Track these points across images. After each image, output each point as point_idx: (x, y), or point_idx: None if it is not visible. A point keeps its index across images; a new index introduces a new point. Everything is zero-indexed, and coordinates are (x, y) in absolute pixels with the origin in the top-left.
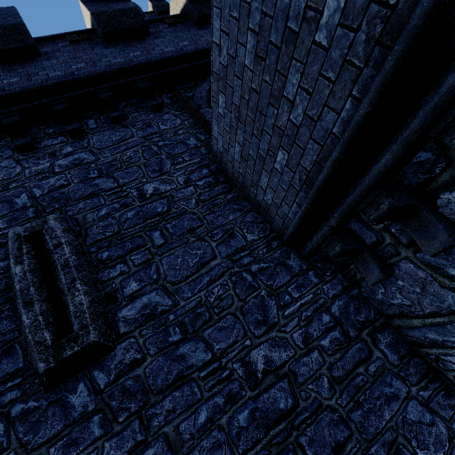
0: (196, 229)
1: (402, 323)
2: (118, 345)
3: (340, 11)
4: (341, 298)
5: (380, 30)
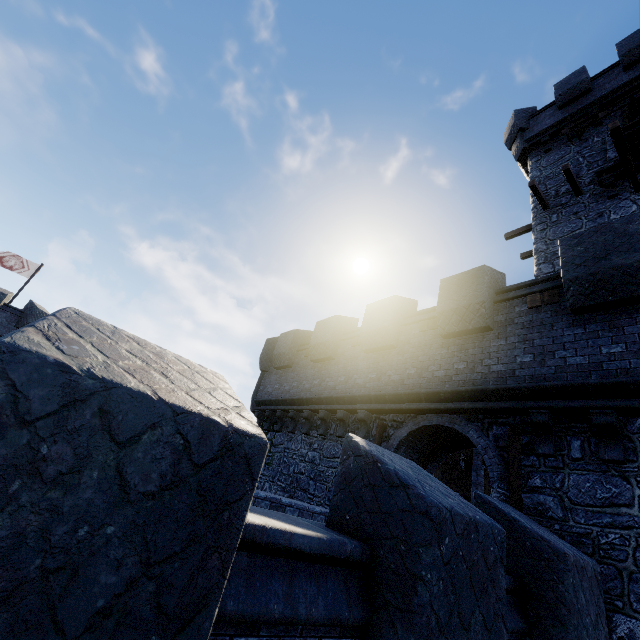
0: None
1: None
2: None
3: None
4: None
5: None
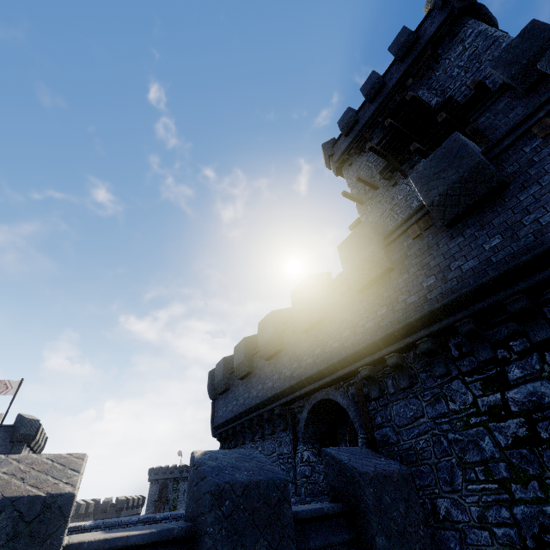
0: None
1: None
2: None
3: None
4: None
5: None
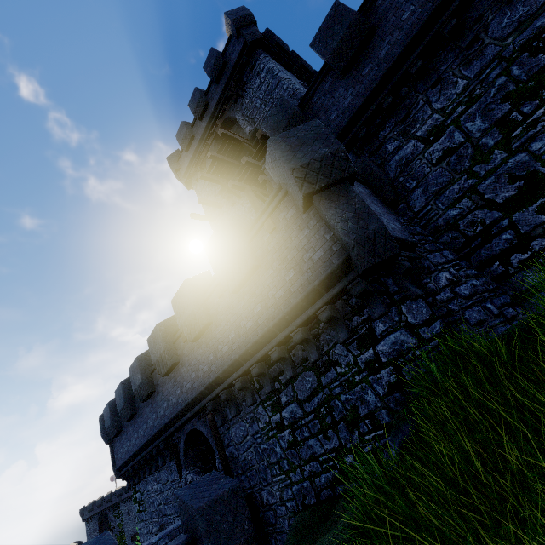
0: None
1: None
2: None
3: None
4: None
5: None
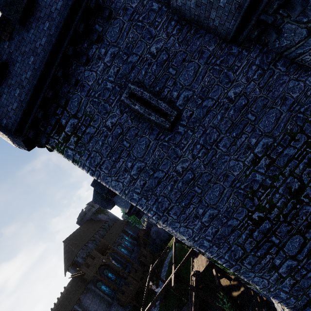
0: (185, 58)
1: (287, 53)
2: (182, 113)
3: None
4: (259, 56)
5: None
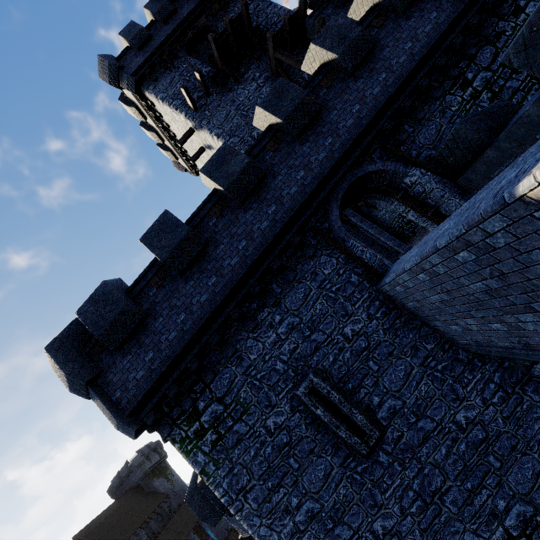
0: (393, 352)
1: (539, 380)
2: (386, 431)
3: (504, 329)
4: (498, 371)
5: (525, 343)
